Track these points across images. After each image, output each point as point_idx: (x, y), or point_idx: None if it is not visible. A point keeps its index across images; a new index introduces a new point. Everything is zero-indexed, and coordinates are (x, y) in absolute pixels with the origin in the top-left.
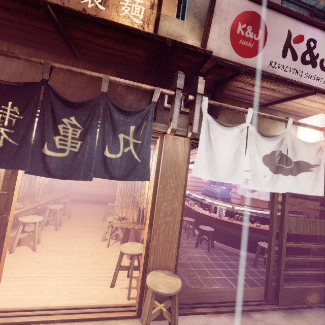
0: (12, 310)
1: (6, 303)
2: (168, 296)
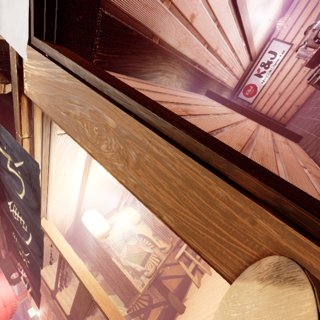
0: None
1: None
2: None
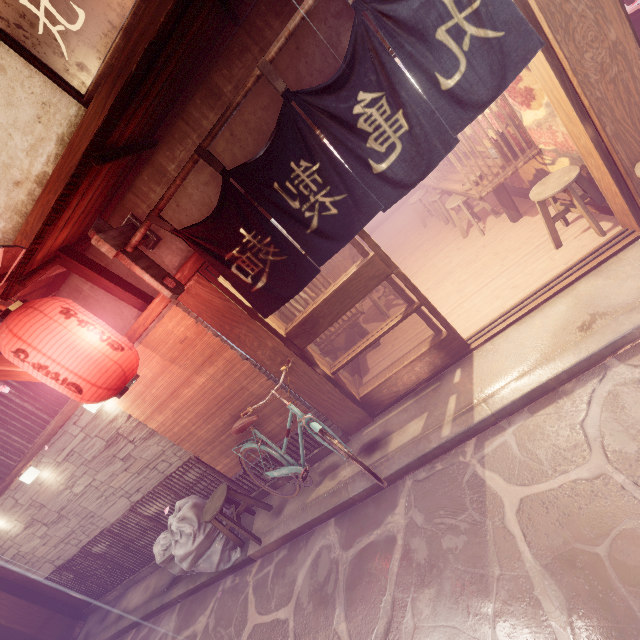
0: (479, 331)
1: (462, 335)
2: None
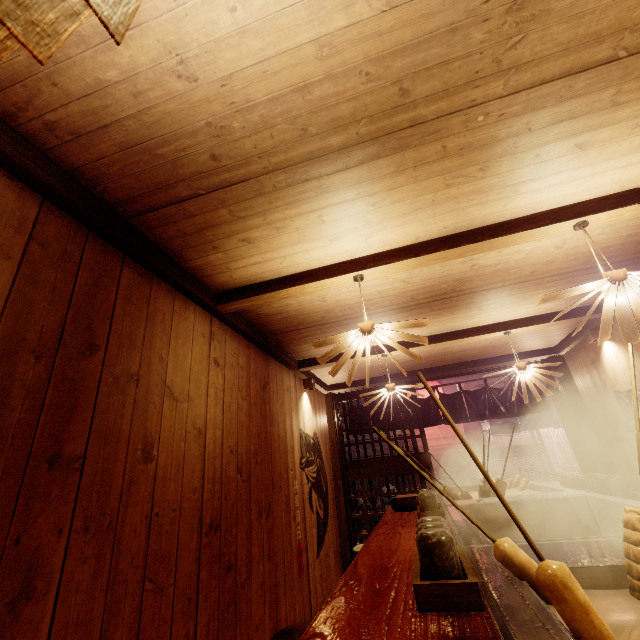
0: None
1: None
2: None
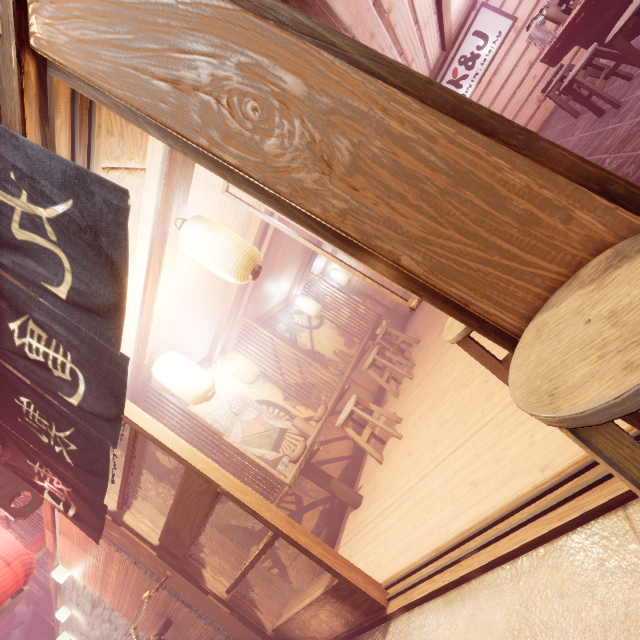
0: (403, 576)
1: (400, 560)
2: None
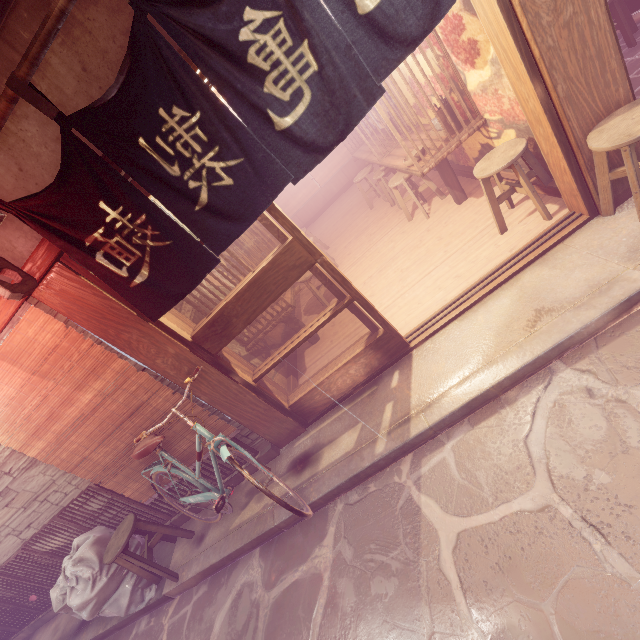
0: (419, 327)
1: (402, 331)
2: (639, 148)
